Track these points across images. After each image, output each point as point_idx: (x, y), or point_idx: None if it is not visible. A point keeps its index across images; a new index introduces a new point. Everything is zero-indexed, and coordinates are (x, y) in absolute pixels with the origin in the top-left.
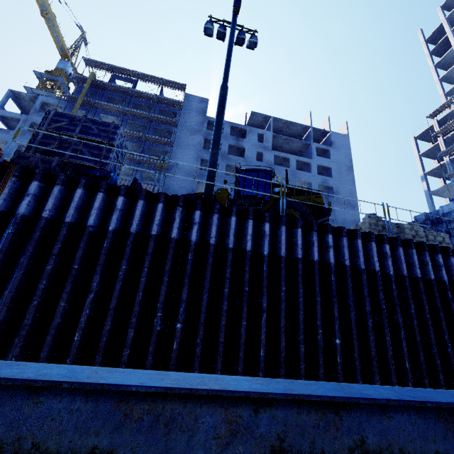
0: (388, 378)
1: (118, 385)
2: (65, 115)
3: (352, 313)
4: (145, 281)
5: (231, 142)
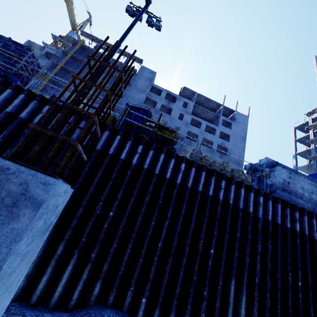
0: (140, 249)
1: None
2: None
3: (132, 199)
4: None
5: (164, 103)
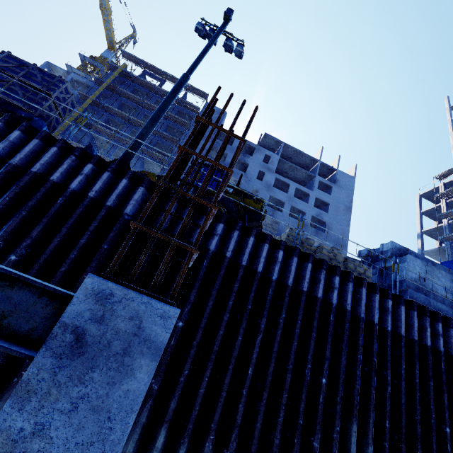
0: (222, 378)
1: None
2: (17, 59)
3: (210, 302)
4: (1, 208)
5: None
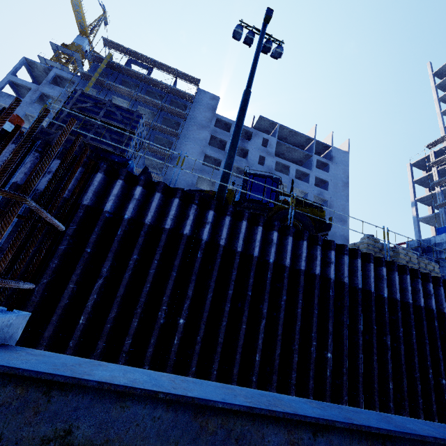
0: (371, 396)
1: (206, 400)
2: (91, 96)
3: (345, 329)
4: (154, 273)
5: None
